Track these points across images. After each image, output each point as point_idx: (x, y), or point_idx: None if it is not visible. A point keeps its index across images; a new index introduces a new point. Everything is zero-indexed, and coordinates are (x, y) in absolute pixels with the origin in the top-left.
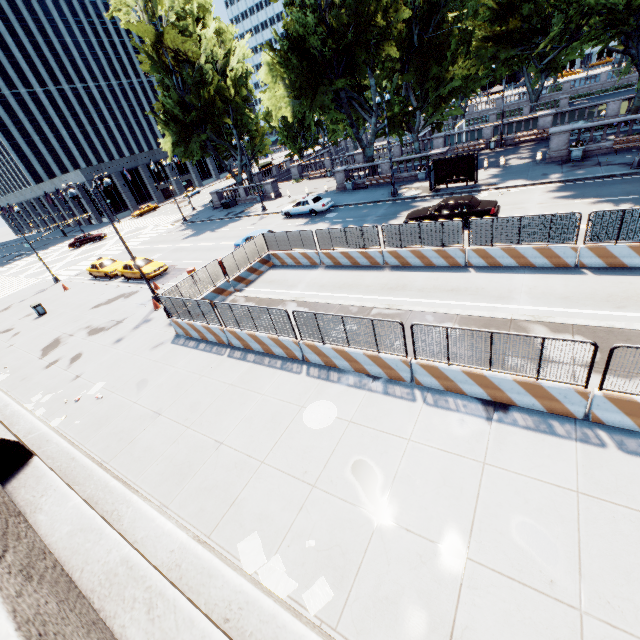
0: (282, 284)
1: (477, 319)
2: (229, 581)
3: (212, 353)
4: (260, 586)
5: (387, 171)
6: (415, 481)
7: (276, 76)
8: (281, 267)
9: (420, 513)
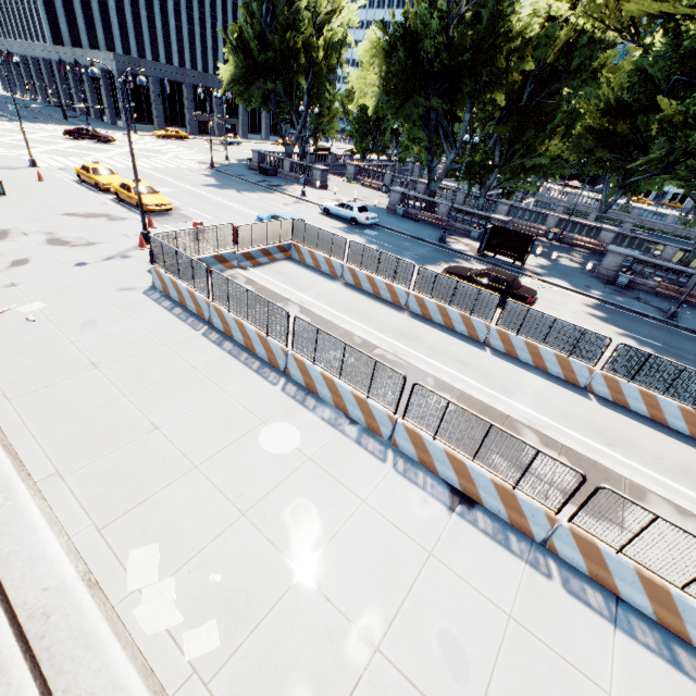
0: (292, 281)
1: (476, 402)
2: (111, 665)
3: (186, 323)
4: (152, 680)
5: (444, 214)
6: (354, 548)
7: (374, 61)
8: (298, 263)
9: (347, 584)
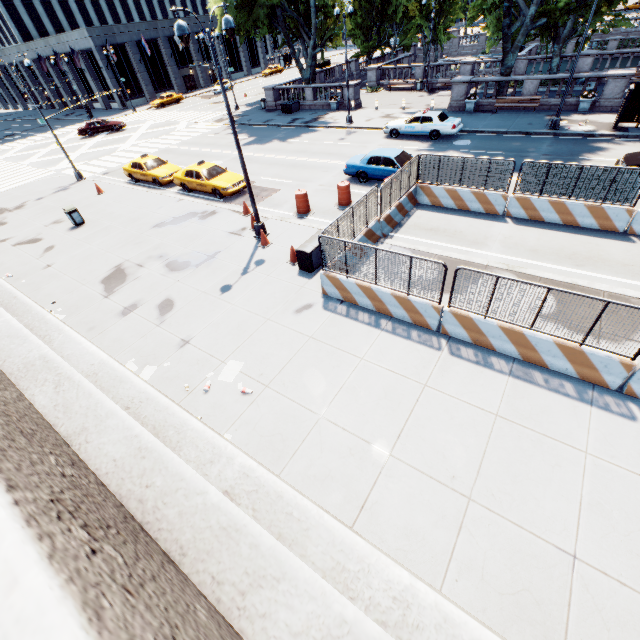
0: (457, 237)
1: None
2: None
3: (415, 342)
4: None
5: (531, 92)
6: None
7: None
8: (434, 209)
9: None
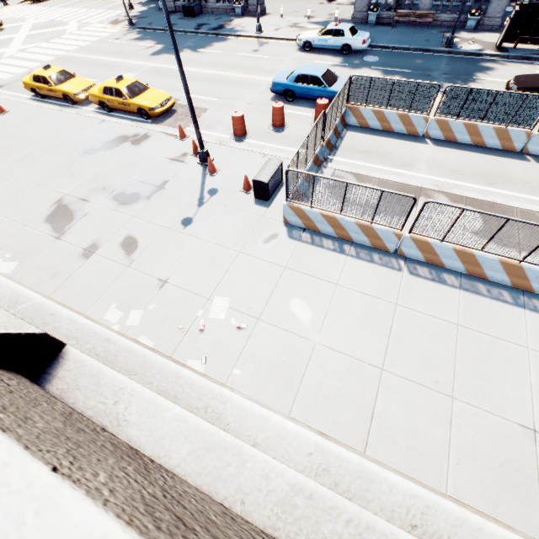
0: (388, 159)
1: None
2: None
3: (379, 265)
4: None
5: (426, 6)
6: None
7: None
8: (363, 130)
9: None
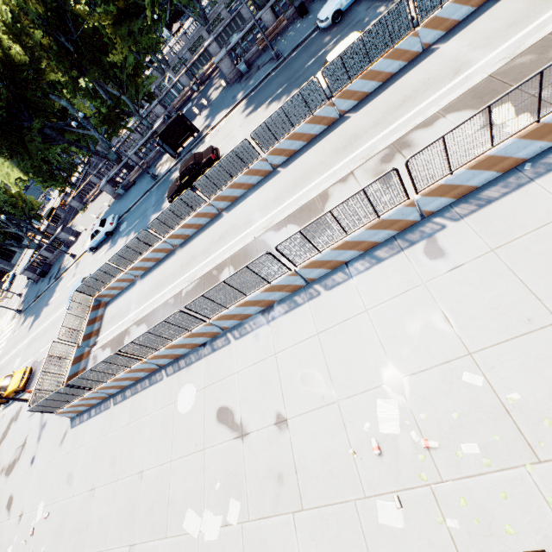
0: (120, 315)
1: (239, 253)
2: None
3: (102, 412)
4: None
5: (138, 161)
6: (250, 396)
7: None
8: (112, 301)
9: (259, 414)
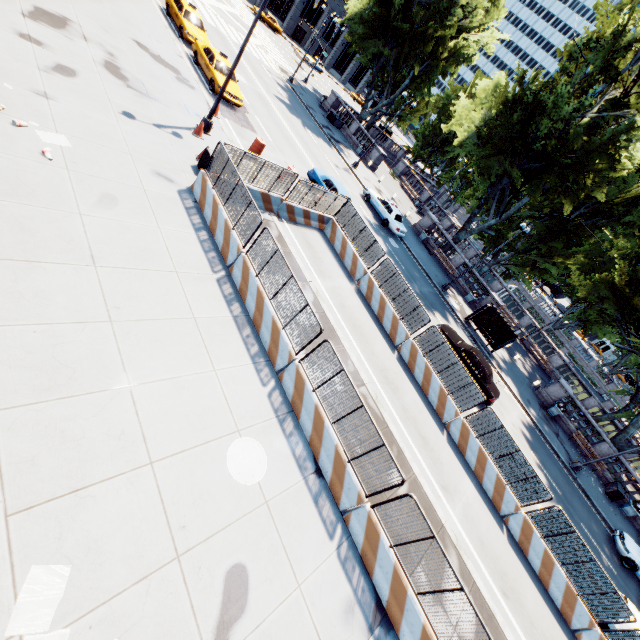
0: (316, 260)
1: (424, 495)
2: None
3: (206, 256)
4: None
5: (456, 263)
6: None
7: (489, 100)
8: (327, 241)
9: None
